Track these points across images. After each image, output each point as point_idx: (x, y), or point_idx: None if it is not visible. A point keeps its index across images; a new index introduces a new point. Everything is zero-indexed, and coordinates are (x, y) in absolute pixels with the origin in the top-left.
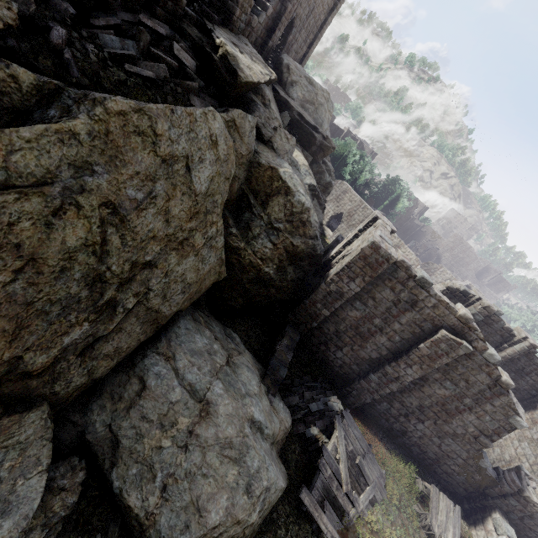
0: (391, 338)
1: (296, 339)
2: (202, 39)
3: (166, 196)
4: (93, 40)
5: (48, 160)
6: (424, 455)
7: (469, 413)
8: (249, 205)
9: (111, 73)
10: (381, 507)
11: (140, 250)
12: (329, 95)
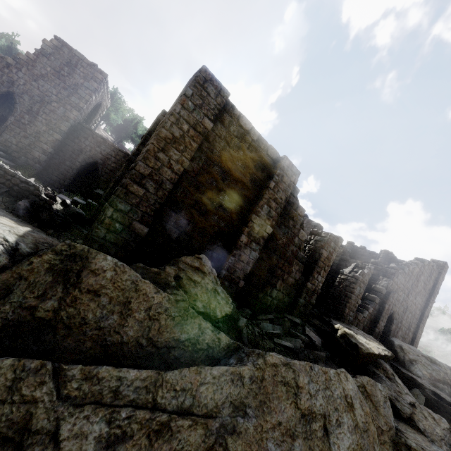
0: None
1: None
2: (323, 325)
3: None
4: (258, 325)
5: (219, 395)
6: None
7: None
8: None
9: (265, 343)
10: None
11: None
12: None
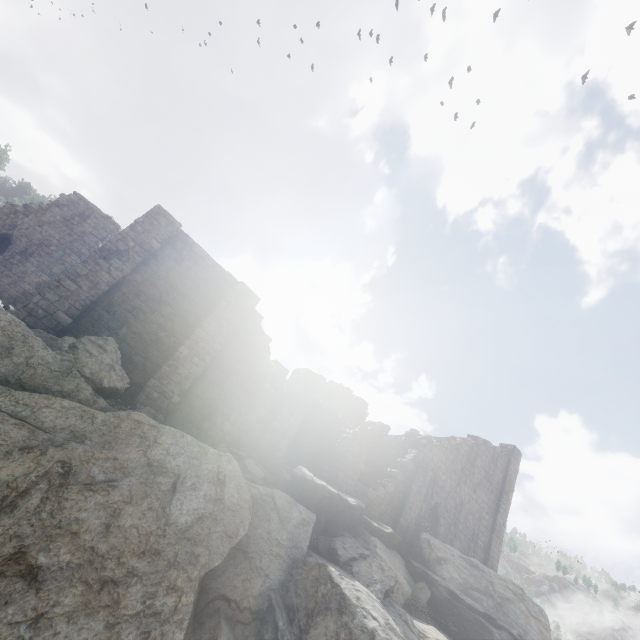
0: None
1: None
2: None
3: (128, 497)
4: None
5: (62, 422)
6: None
7: None
8: (275, 633)
9: None
10: None
11: (46, 537)
12: (521, 589)
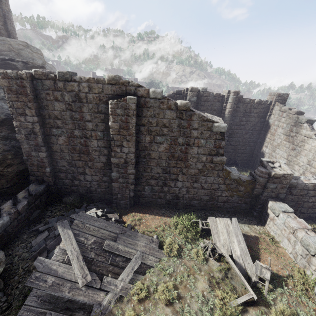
0: (97, 137)
1: (34, 189)
2: None
3: None
4: None
5: None
6: (202, 202)
7: (190, 148)
8: None
9: None
10: (155, 268)
11: None
12: (26, 43)
